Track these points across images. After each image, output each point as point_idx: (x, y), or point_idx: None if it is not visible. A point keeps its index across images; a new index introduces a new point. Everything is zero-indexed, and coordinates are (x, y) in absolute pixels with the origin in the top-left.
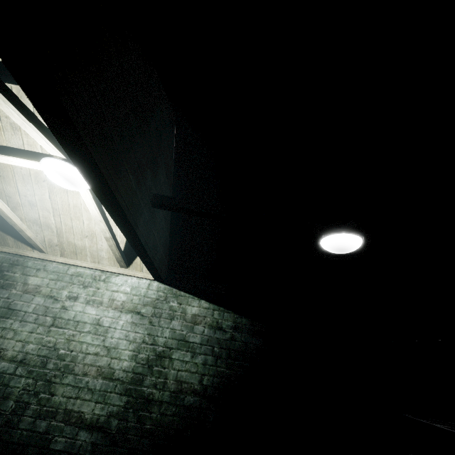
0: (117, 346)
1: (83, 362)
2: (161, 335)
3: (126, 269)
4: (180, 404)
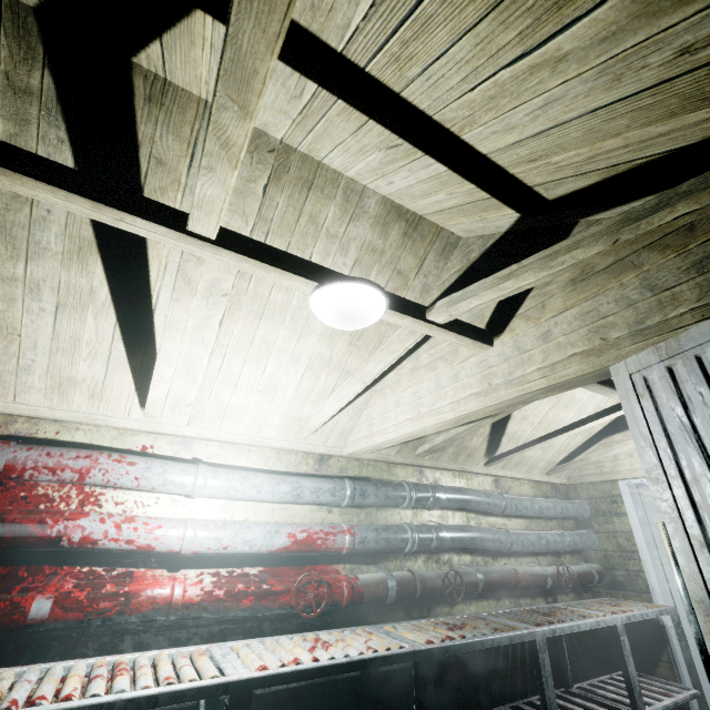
0: None
1: None
2: None
3: None
4: None
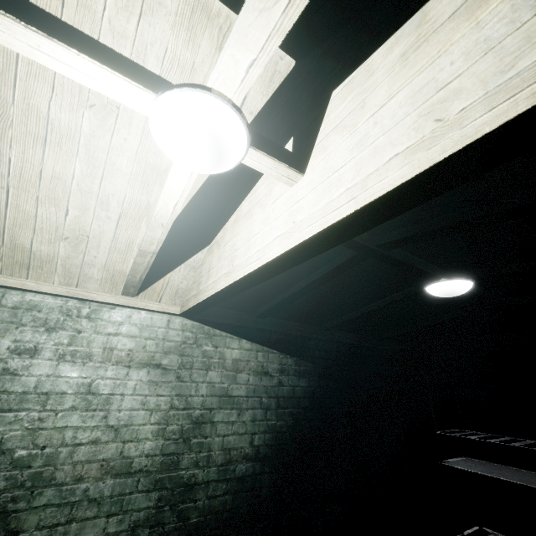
0: (131, 422)
1: (71, 460)
2: (195, 393)
3: (130, 298)
4: (232, 478)
